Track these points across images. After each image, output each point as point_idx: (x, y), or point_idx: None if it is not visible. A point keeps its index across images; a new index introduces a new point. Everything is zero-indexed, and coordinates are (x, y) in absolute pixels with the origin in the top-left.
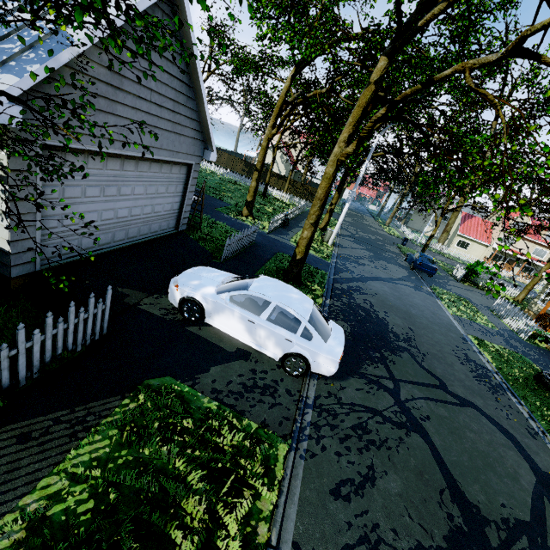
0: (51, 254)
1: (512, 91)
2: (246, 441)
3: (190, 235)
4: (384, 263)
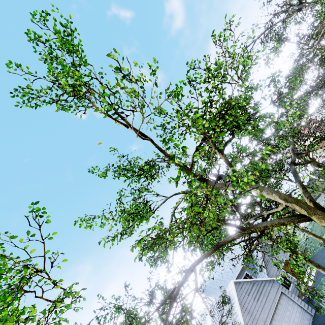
0: None
1: (280, 13)
2: None
3: (322, 307)
4: None
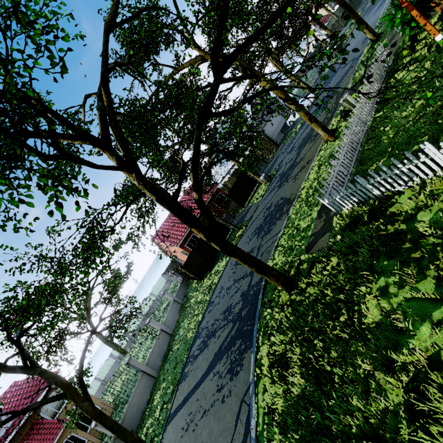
0: (274, 139)
1: None
2: (299, 123)
3: None
4: (370, 13)
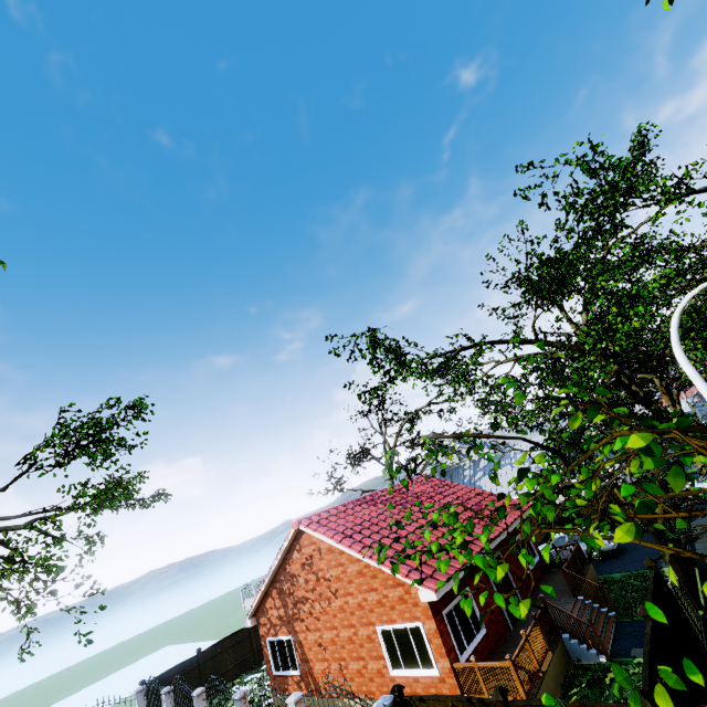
0: None
1: None
2: None
3: None
4: None
